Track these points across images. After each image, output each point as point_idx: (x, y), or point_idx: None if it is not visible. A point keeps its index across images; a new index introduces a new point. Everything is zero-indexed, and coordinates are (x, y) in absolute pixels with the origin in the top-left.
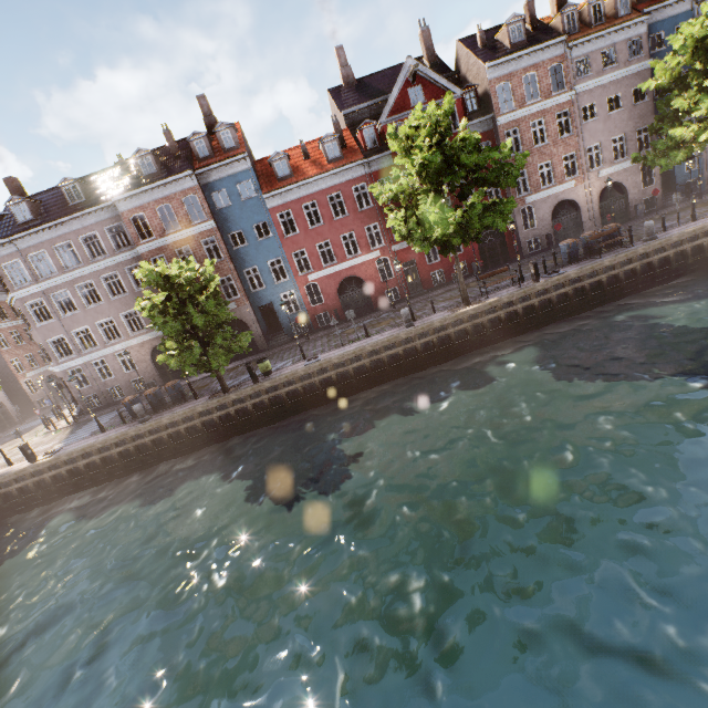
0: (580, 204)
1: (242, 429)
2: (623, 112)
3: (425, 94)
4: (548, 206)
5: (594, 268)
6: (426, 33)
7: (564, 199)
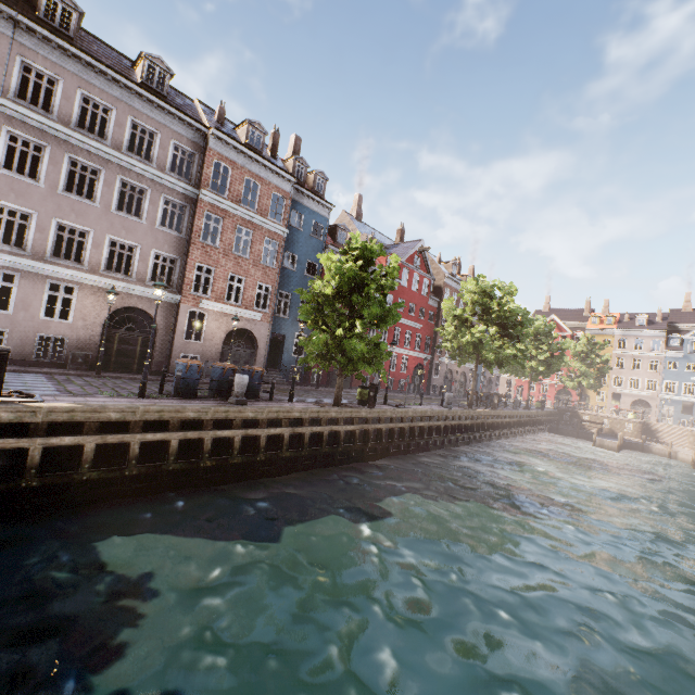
0: (453, 375)
1: (352, 457)
2: None
3: (420, 264)
4: (444, 368)
5: (514, 413)
6: (403, 232)
7: (449, 369)
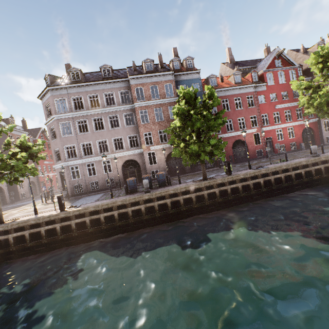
0: None
1: (219, 206)
2: None
3: (281, 64)
4: None
5: None
6: (268, 49)
7: None
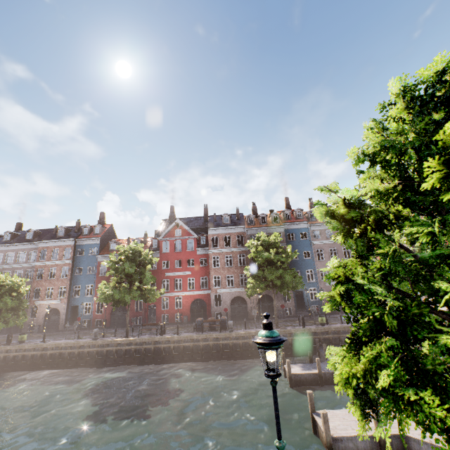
0: (247, 300)
1: None
2: None
3: (182, 233)
4: (229, 297)
5: (188, 337)
6: (206, 209)
7: (240, 296)
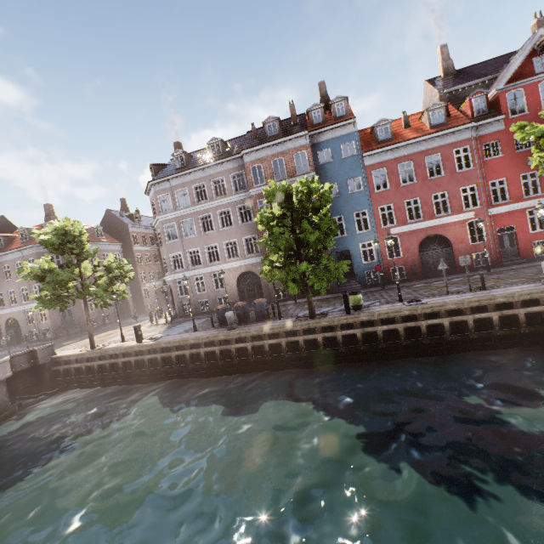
0: None
1: (324, 360)
2: None
3: None
4: None
5: None
6: (542, 23)
7: None
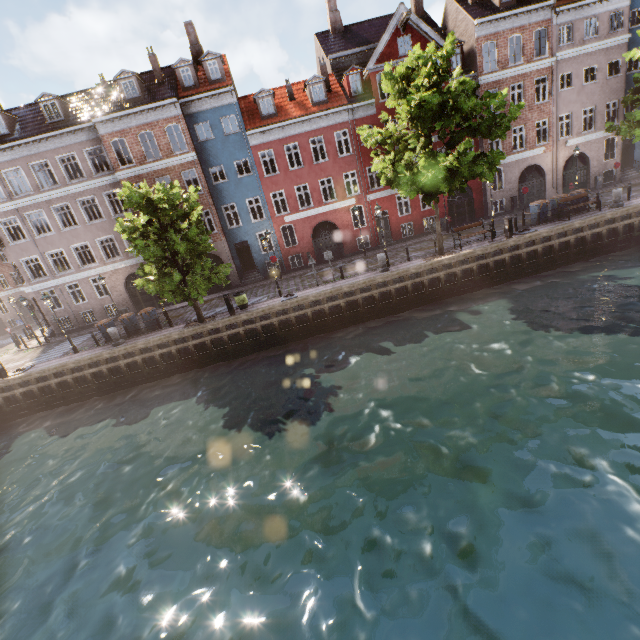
0: (546, 170)
1: (216, 359)
2: (596, 84)
3: (413, 45)
4: (516, 170)
5: (564, 228)
6: None
7: (532, 165)
